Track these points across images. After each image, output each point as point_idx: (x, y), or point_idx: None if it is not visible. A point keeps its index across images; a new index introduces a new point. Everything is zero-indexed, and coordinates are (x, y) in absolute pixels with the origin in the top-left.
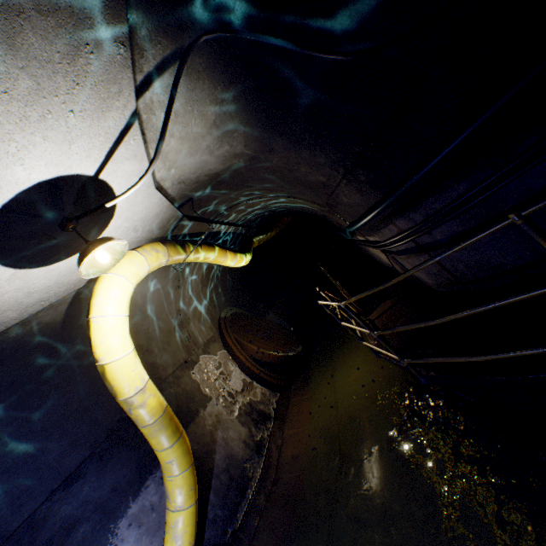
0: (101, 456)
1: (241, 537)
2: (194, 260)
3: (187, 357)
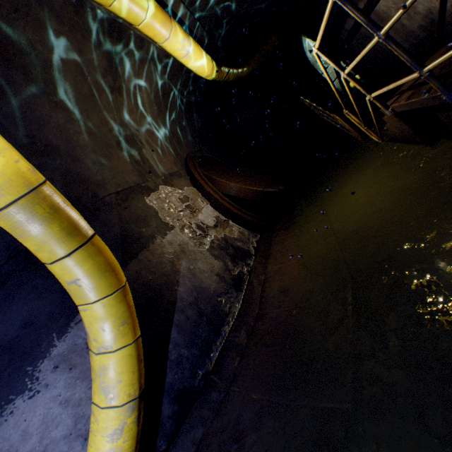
0: (2, 284)
1: (215, 381)
2: (109, 0)
3: (139, 182)
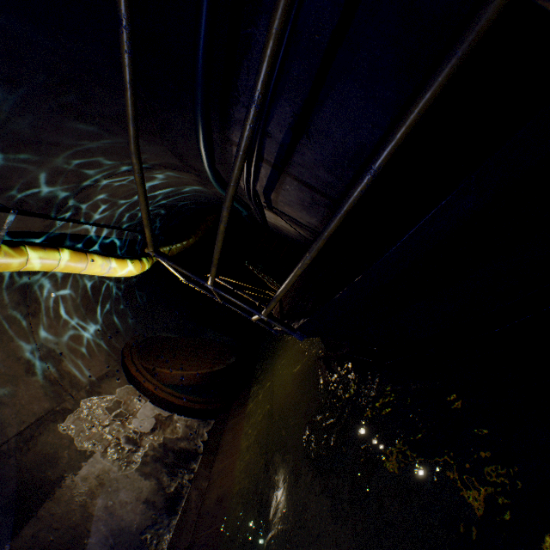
0: None
1: None
2: (19, 268)
3: (53, 407)
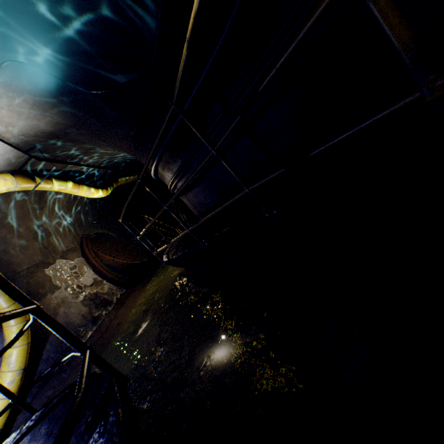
0: None
1: (66, 368)
2: (47, 189)
3: (44, 260)
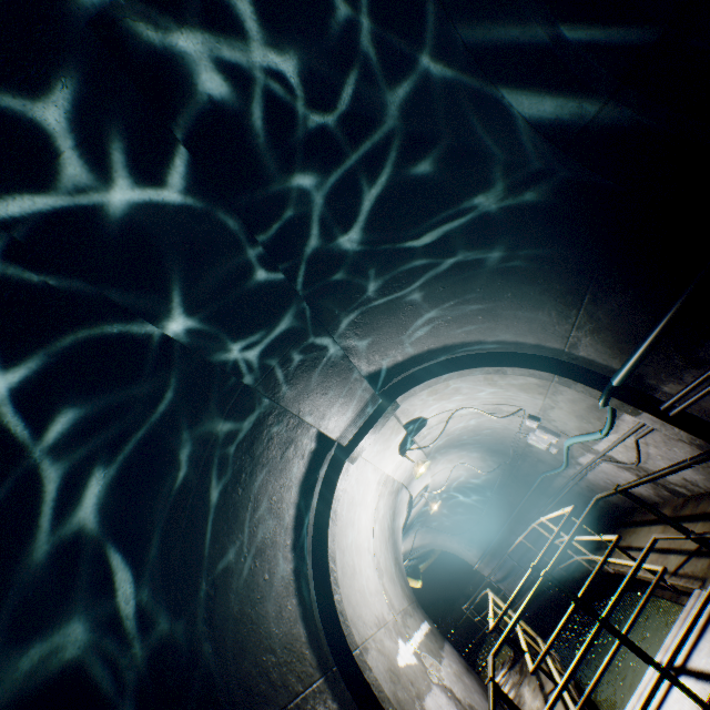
0: None
1: None
2: None
3: None
